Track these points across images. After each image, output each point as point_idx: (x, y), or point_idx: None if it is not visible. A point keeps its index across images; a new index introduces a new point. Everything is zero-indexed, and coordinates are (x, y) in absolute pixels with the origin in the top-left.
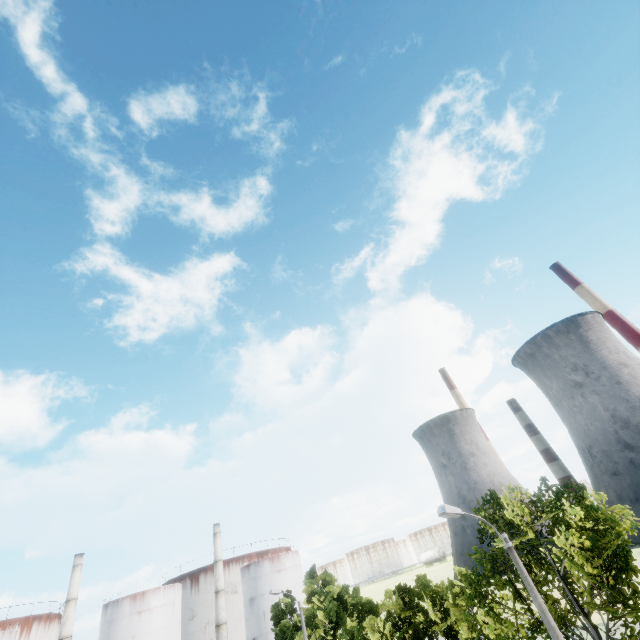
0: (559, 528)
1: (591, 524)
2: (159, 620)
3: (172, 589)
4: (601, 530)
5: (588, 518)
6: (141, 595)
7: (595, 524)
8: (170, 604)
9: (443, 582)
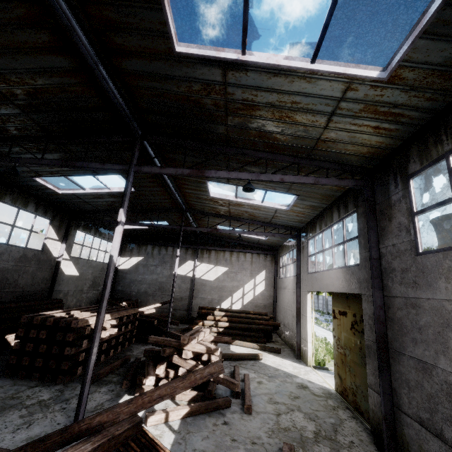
0: None
1: None
2: None
3: None
4: None
5: None
6: None
7: None
8: None
9: None
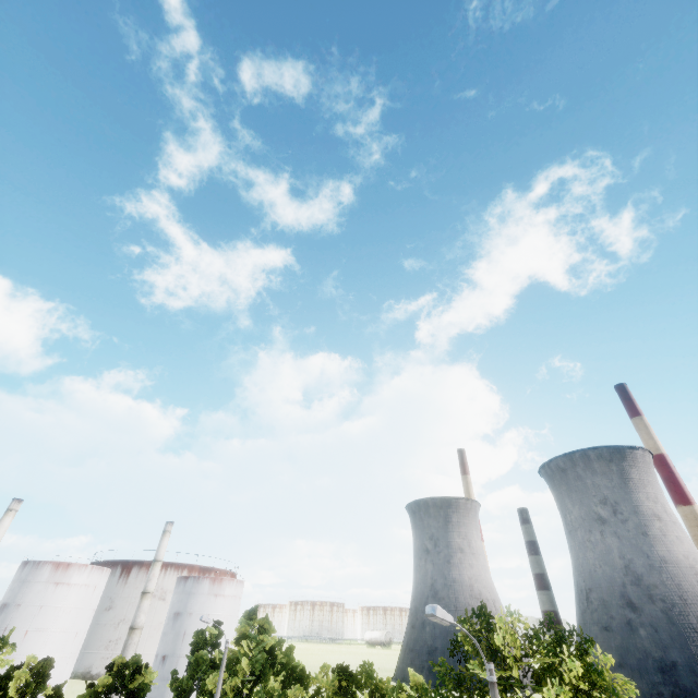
0: (552, 679)
1: (586, 686)
2: (74, 599)
3: (99, 572)
4: (594, 697)
5: (584, 678)
6: (65, 566)
7: (591, 688)
8: (92, 587)
9: (390, 680)
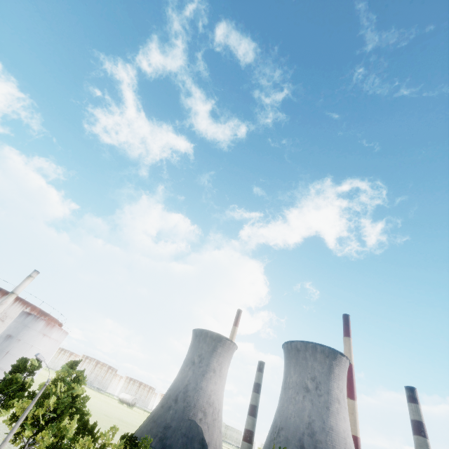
0: None
1: None
2: None
3: None
4: None
5: None
6: None
7: None
8: None
9: None
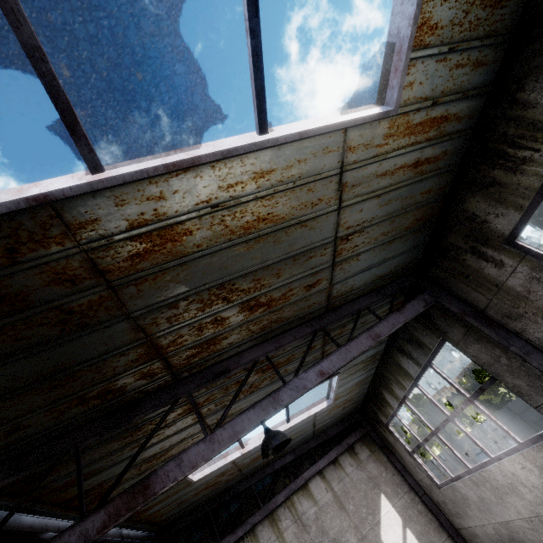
0: None
1: None
2: None
3: None
4: None
5: None
6: None
7: None
8: None
9: None
